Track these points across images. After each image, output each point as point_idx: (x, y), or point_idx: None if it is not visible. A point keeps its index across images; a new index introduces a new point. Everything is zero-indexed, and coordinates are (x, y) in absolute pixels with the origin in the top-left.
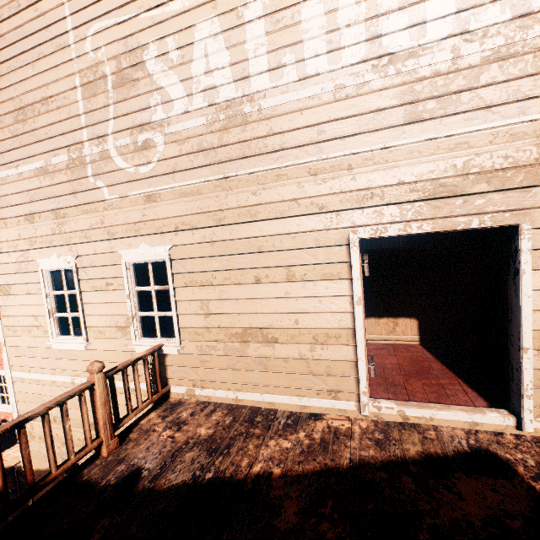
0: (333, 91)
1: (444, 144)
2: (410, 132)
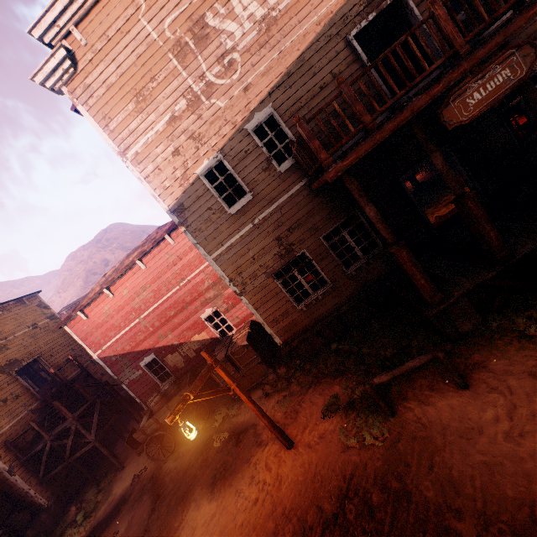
0: None
1: None
2: None
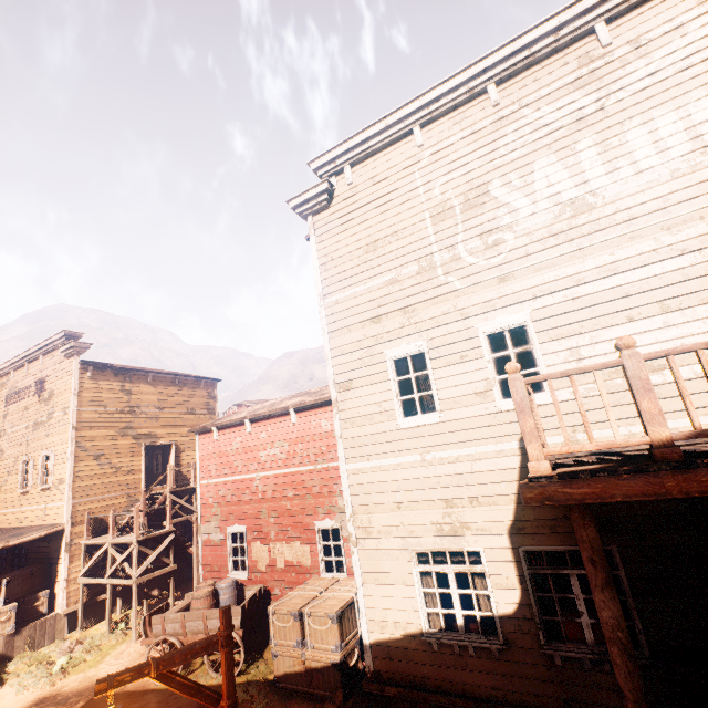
0: (669, 174)
1: None
2: None
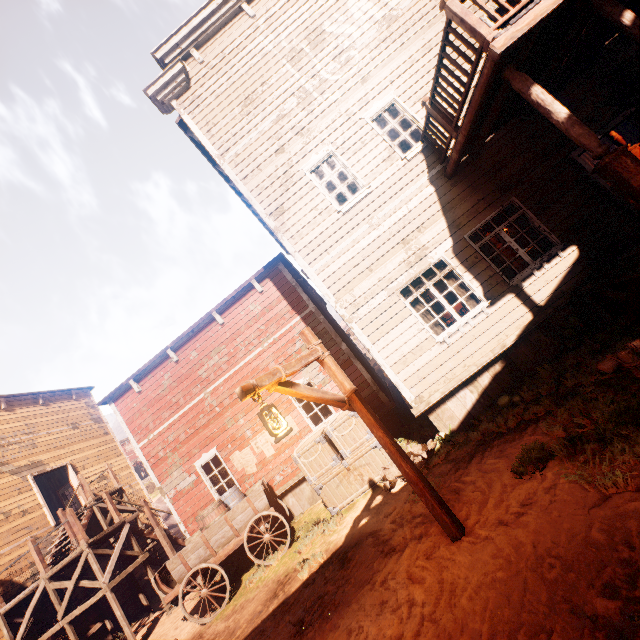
0: None
1: None
2: None
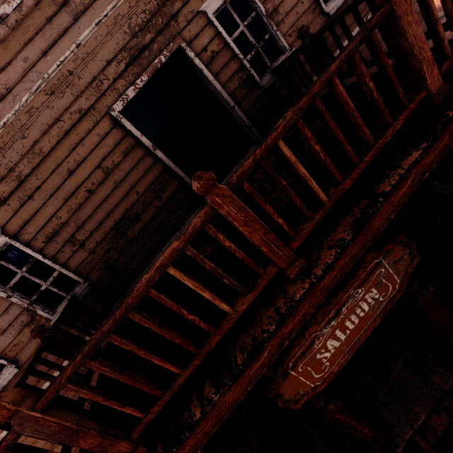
0: (2, 23)
1: (108, 22)
2: (83, 25)
